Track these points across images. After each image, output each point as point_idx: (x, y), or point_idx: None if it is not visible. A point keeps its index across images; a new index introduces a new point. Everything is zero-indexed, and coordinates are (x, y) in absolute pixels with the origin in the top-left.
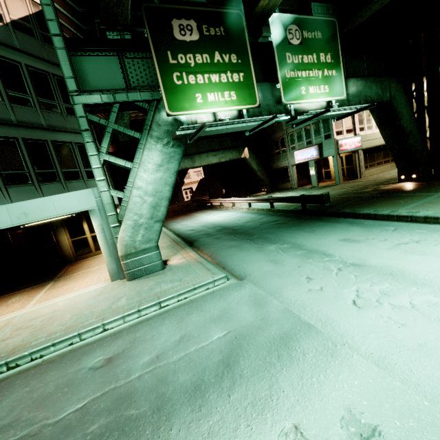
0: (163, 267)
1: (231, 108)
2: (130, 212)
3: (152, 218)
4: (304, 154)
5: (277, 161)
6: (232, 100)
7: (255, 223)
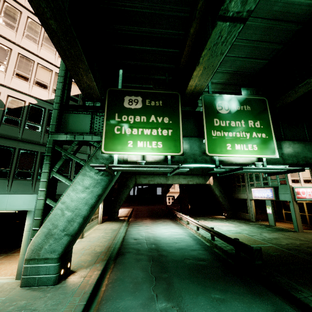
0: (55, 283)
1: (155, 154)
2: (49, 220)
3: (64, 231)
4: (260, 192)
5: (238, 192)
6: (158, 147)
7: (184, 253)
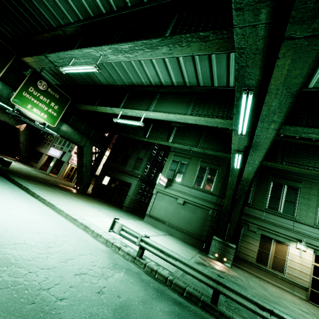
0: None
1: None
2: None
3: None
4: (54, 151)
5: (41, 146)
6: None
7: None
